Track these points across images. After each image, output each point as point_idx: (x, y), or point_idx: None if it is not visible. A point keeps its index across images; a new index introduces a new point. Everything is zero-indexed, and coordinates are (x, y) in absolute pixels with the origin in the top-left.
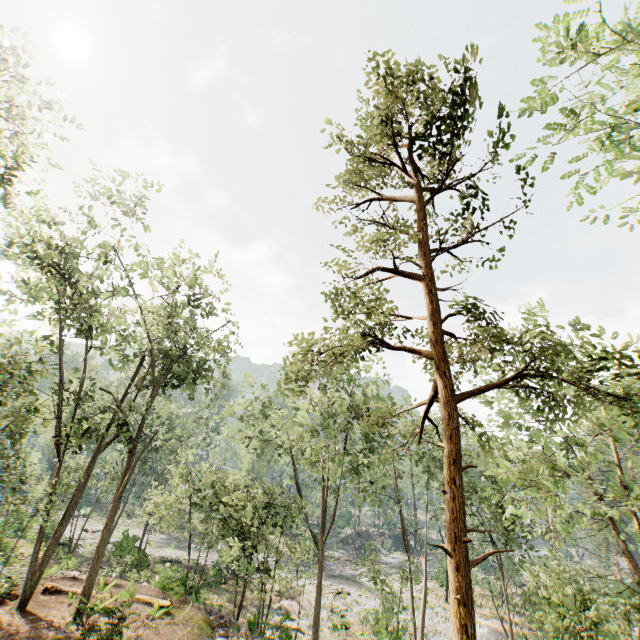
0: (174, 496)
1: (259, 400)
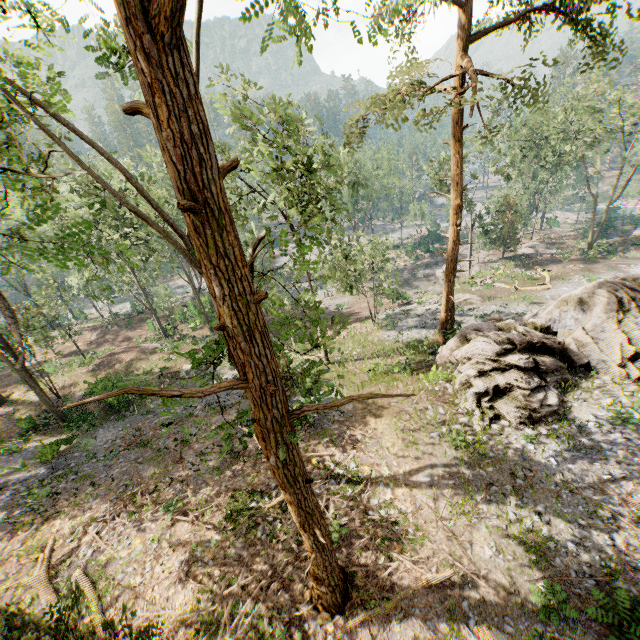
0: None
1: None
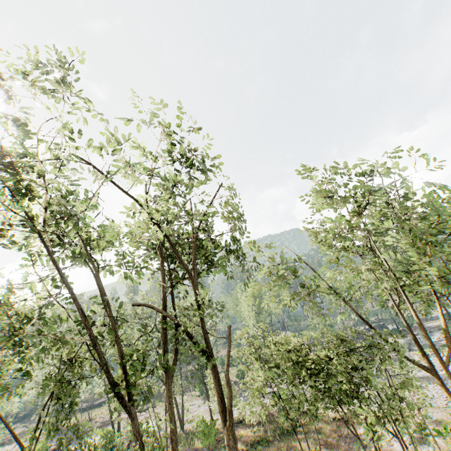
0: (255, 384)
1: (271, 258)
